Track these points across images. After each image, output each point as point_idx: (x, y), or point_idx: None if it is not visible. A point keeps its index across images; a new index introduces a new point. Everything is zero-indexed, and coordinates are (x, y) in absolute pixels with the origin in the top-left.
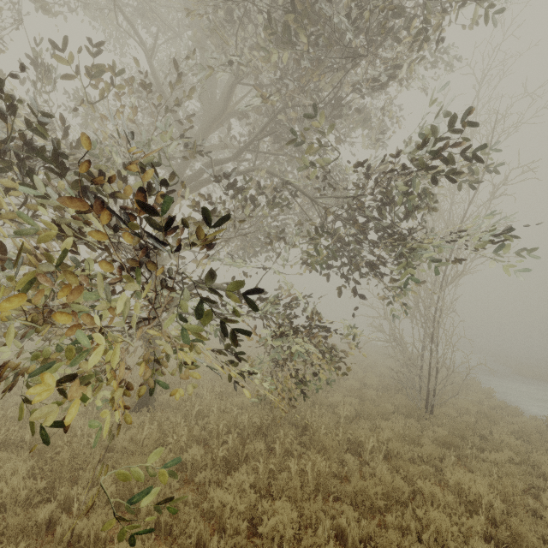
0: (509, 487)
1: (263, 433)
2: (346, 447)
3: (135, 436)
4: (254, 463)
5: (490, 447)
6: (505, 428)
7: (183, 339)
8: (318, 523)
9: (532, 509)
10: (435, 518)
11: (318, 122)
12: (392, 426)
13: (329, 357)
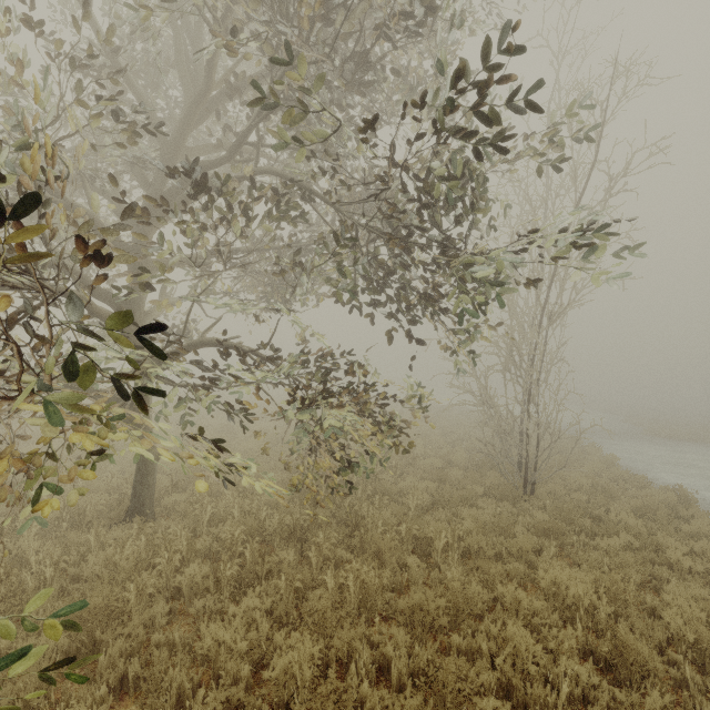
0: (619, 583)
1: (298, 538)
2: (411, 547)
3: (113, 557)
4: (274, 581)
5: (604, 530)
6: (626, 504)
7: (48, 420)
8: (354, 655)
9: (650, 607)
10: (513, 635)
11: (298, 68)
12: (474, 515)
13: (384, 431)
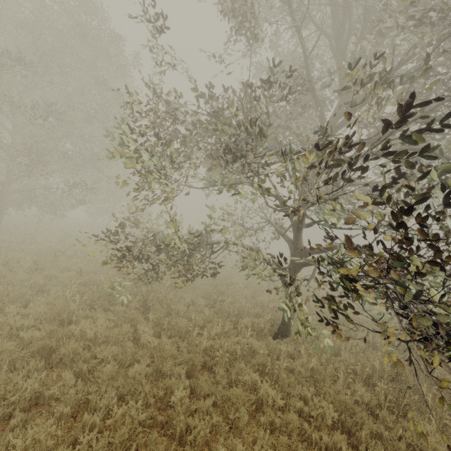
0: None
1: (399, 381)
2: None
3: (304, 364)
4: (428, 415)
5: None
6: None
7: None
8: None
9: None
10: None
11: None
12: None
13: None
